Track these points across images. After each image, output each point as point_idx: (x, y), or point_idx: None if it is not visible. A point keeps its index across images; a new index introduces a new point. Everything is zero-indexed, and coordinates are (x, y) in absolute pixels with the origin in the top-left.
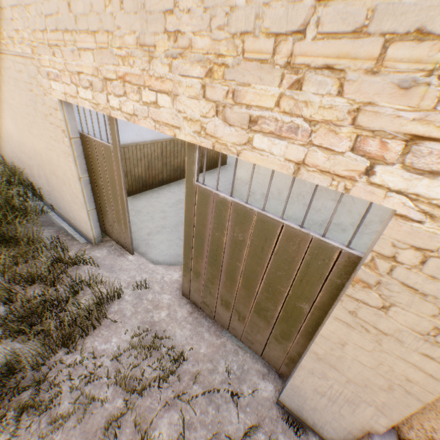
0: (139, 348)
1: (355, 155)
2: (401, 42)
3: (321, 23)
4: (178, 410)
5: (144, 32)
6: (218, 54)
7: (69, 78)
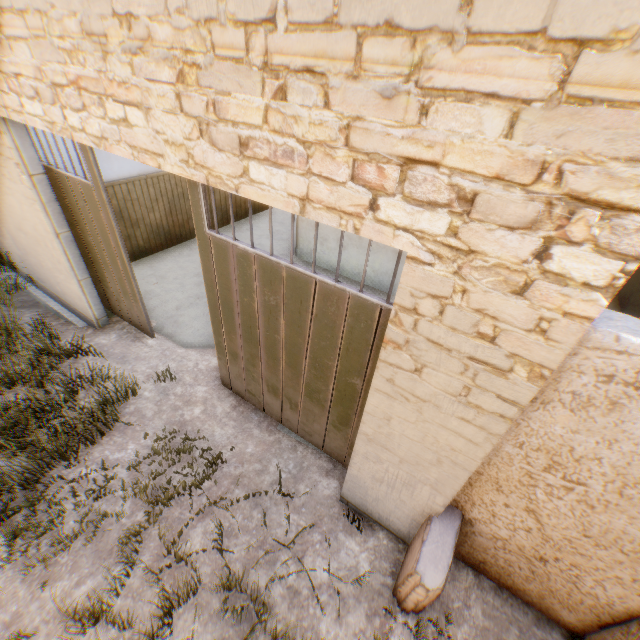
0: (165, 453)
1: (356, 185)
2: (375, 39)
3: (289, 9)
4: (215, 518)
5: (88, 14)
6: (185, 50)
7: (6, 83)
